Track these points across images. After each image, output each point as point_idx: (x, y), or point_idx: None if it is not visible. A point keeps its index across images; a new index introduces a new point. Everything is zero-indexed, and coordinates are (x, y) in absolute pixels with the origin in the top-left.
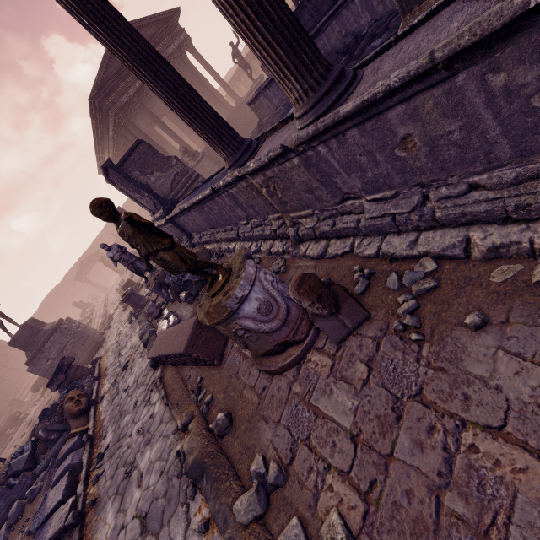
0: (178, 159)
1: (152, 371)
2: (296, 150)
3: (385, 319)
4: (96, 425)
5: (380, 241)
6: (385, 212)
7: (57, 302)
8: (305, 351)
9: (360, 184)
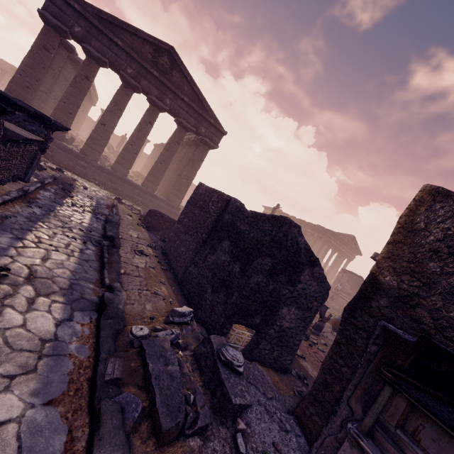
0: None
1: None
2: None
3: None
4: None
5: None
6: None
7: None
8: None
9: None
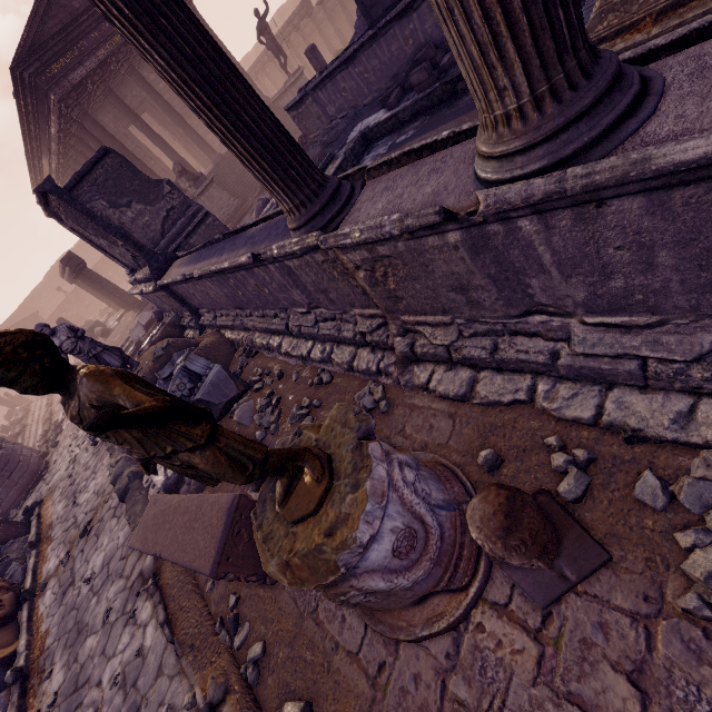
0: (173, 186)
1: (136, 553)
2: (466, 219)
3: (649, 574)
4: (32, 644)
5: (597, 396)
6: (626, 351)
7: None
8: (470, 607)
9: (583, 295)
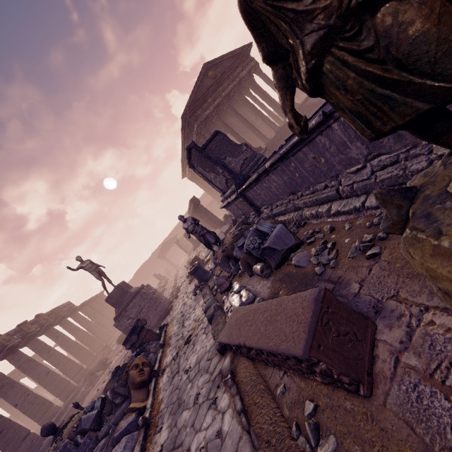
0: (248, 146)
1: (217, 356)
2: None
3: None
4: (154, 405)
5: None
6: None
7: (145, 273)
8: None
9: None
